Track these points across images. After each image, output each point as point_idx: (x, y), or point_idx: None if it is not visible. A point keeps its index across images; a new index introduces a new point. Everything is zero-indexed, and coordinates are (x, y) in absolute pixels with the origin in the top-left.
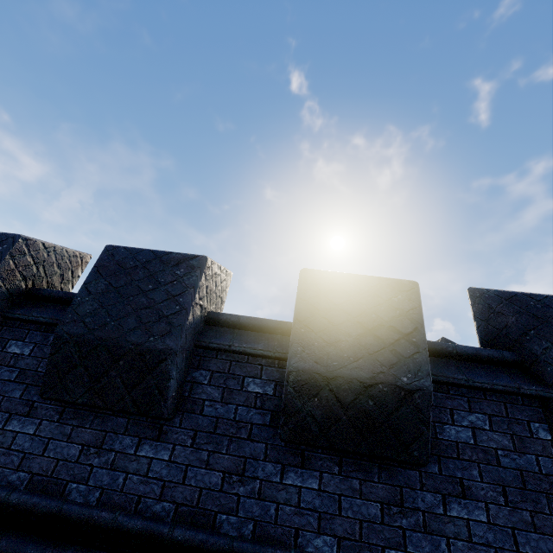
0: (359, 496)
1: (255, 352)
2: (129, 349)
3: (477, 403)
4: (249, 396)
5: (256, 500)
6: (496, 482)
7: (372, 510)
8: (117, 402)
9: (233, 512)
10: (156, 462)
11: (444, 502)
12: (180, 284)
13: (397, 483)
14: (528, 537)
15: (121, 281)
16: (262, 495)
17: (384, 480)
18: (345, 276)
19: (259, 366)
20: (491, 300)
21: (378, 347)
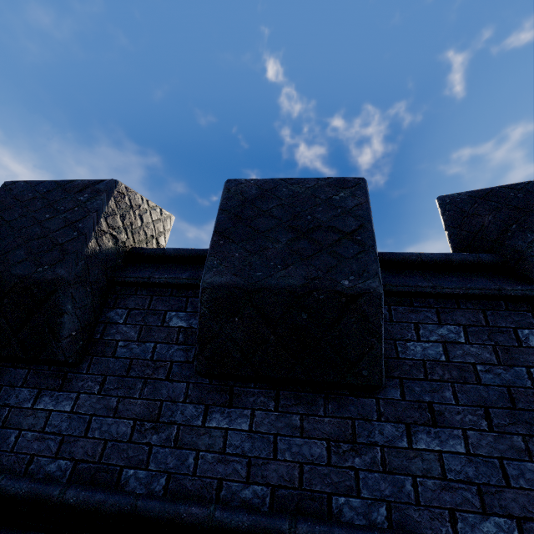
0: (299, 434)
1: (178, 282)
2: (14, 284)
3: (448, 314)
4: (170, 331)
5: (171, 449)
6: (476, 403)
7: (316, 449)
8: (3, 346)
9: (143, 466)
10: (56, 415)
11: (409, 433)
12: (81, 210)
13: (348, 415)
14: (522, 468)
15: (15, 214)
16: (179, 442)
17: (331, 413)
18: (276, 181)
19: (184, 298)
20: (463, 203)
21: (314, 251)
